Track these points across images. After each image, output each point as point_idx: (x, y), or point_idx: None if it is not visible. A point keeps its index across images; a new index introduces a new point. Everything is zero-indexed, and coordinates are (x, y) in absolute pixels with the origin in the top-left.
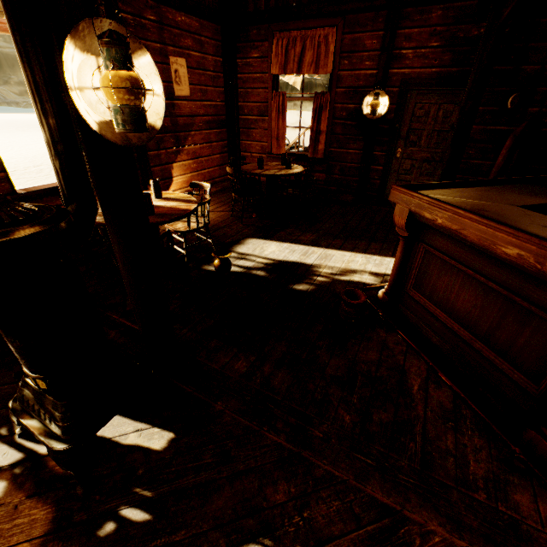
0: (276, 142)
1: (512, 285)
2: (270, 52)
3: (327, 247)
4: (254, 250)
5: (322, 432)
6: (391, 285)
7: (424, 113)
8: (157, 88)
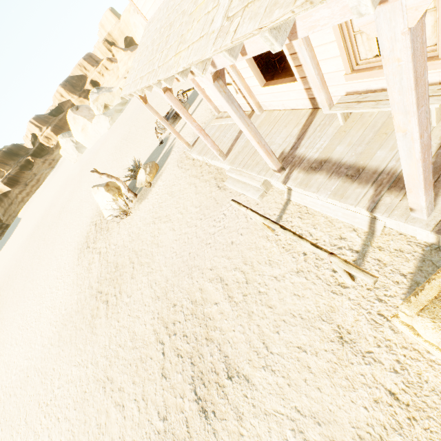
0: None
1: None
2: None
3: None
4: None
5: None
6: None
7: None
8: None
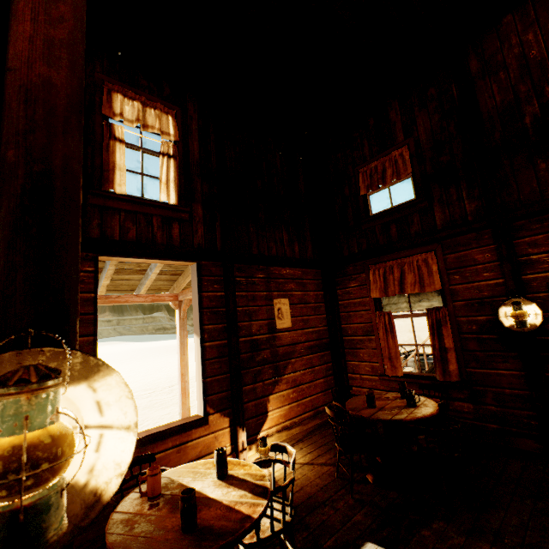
0: (389, 362)
1: None
2: (368, 280)
3: None
4: None
5: None
6: None
7: None
8: (129, 416)
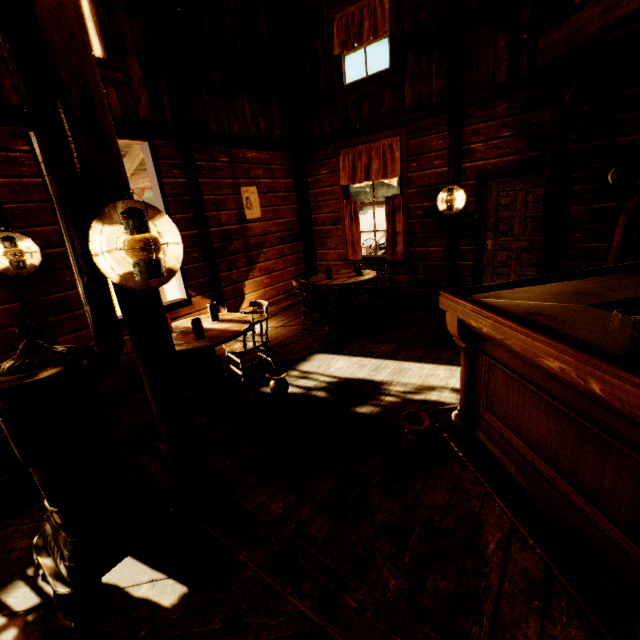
0: (351, 248)
1: (577, 404)
2: (338, 167)
3: (404, 359)
4: (319, 367)
5: (356, 601)
6: (463, 405)
7: (510, 200)
8: (176, 238)
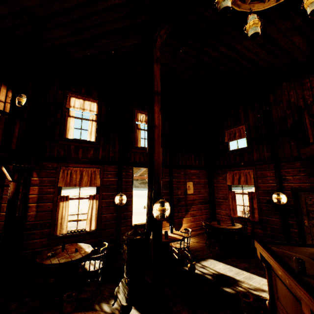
0: (232, 211)
1: (296, 294)
2: (226, 177)
3: (252, 273)
4: (210, 265)
5: None
6: (269, 296)
7: (312, 202)
8: (169, 208)
